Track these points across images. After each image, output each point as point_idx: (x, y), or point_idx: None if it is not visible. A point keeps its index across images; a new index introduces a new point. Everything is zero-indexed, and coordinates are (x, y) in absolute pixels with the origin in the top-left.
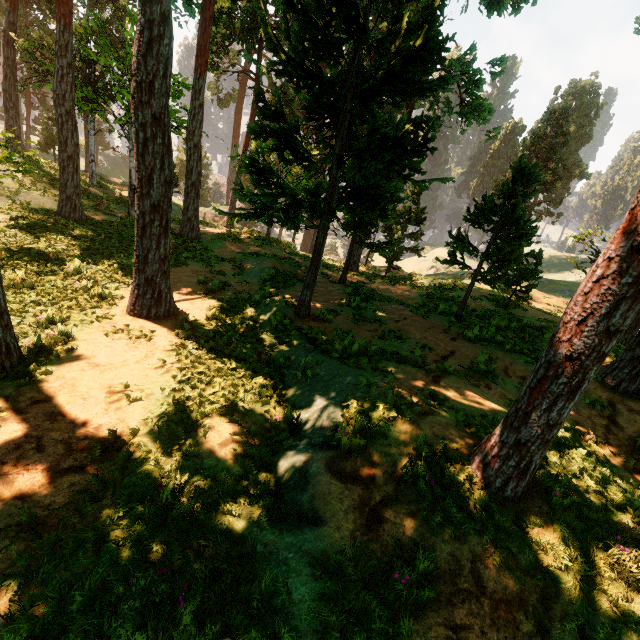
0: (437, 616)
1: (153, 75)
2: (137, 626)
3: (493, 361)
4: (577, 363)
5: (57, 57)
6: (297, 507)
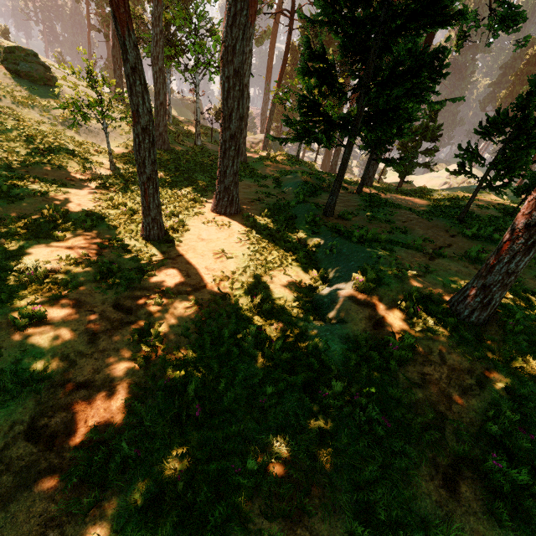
0: (413, 368)
1: (235, 40)
2: (254, 348)
3: (486, 253)
4: (533, 229)
5: (153, 27)
6: (330, 316)
